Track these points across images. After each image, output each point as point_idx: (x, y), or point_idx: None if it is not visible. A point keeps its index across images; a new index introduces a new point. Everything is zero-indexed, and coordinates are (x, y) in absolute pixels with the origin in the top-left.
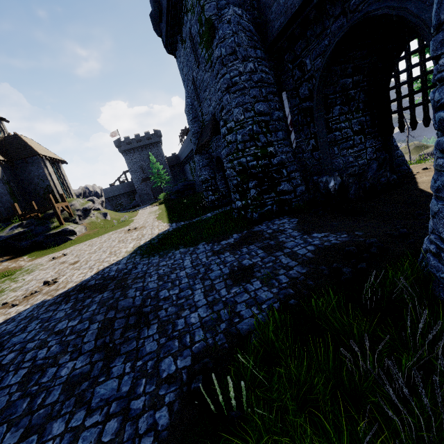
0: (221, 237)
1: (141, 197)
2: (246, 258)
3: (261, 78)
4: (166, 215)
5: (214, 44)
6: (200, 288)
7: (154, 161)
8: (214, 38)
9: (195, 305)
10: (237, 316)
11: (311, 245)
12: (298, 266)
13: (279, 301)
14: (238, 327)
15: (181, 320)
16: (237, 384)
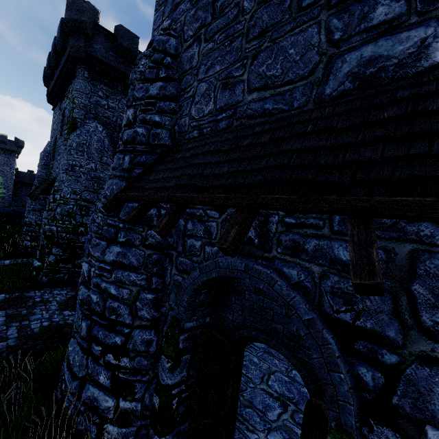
0: None
1: None
2: None
3: (98, 176)
4: None
5: (71, 134)
6: None
7: None
8: (73, 131)
9: None
10: None
11: (50, 321)
12: (15, 338)
13: None
14: None
15: None
16: None
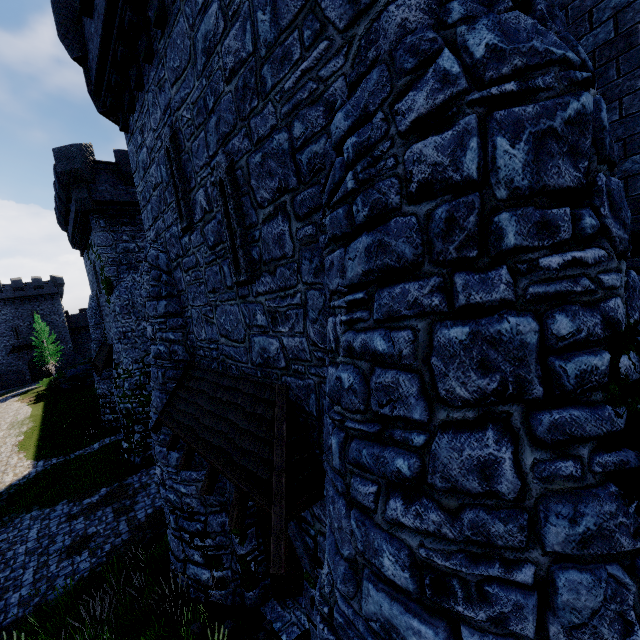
0: (88, 492)
1: (3, 377)
2: (94, 525)
3: None
4: (37, 439)
5: (111, 297)
6: (34, 566)
7: (41, 326)
8: (111, 293)
9: (21, 585)
10: (52, 589)
11: (153, 507)
12: (127, 532)
13: (90, 570)
14: (49, 598)
15: (2, 603)
16: (26, 638)
